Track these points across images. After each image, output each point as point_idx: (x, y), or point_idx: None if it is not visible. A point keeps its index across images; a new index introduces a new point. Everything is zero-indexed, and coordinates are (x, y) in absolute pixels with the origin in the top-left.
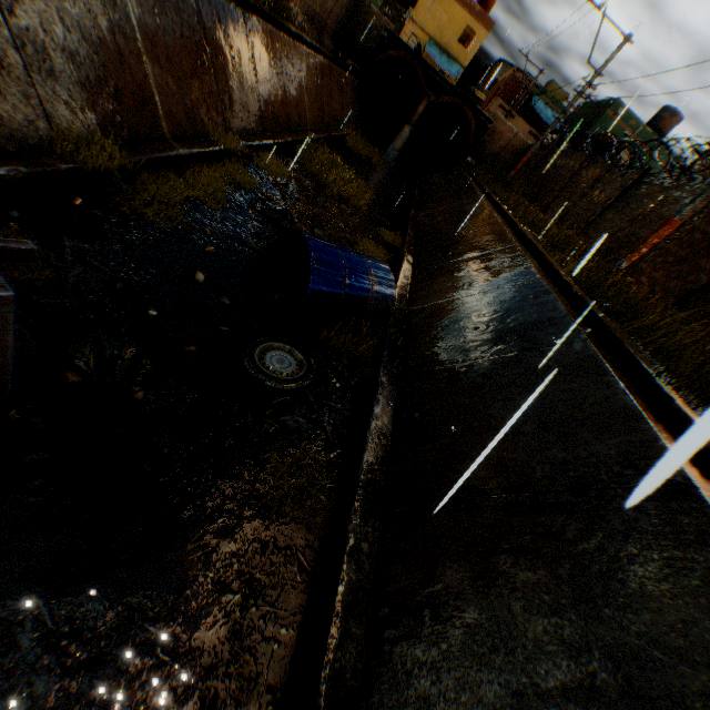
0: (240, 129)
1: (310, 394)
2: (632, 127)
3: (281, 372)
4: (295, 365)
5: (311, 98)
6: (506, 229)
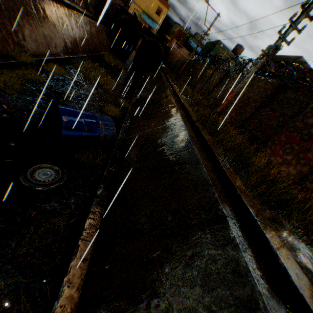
0: (33, 51)
1: (64, 189)
2: (226, 52)
3: (44, 180)
4: (55, 175)
5: (80, 36)
6: (172, 97)
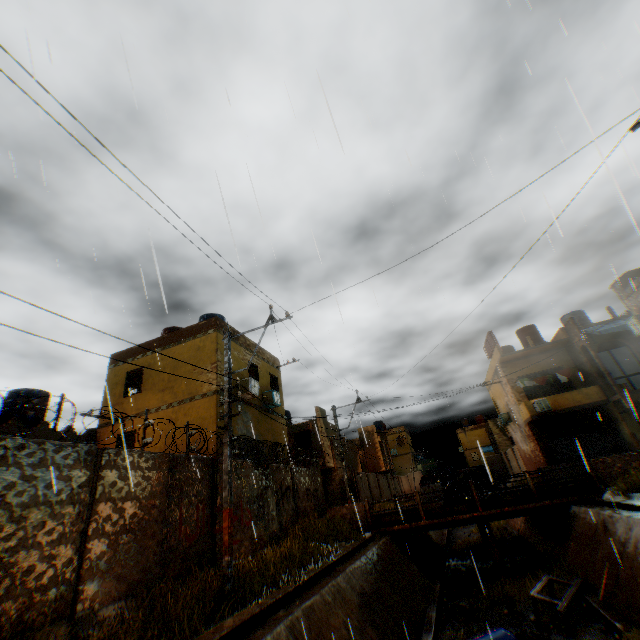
0: None
1: None
2: None
3: None
4: None
5: None
6: None
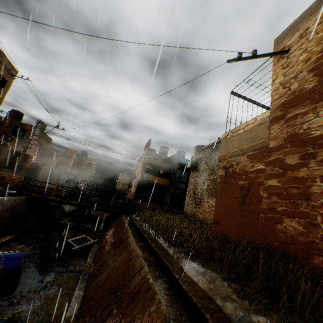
0: None
1: None
2: None
3: None
4: None
5: None
6: None
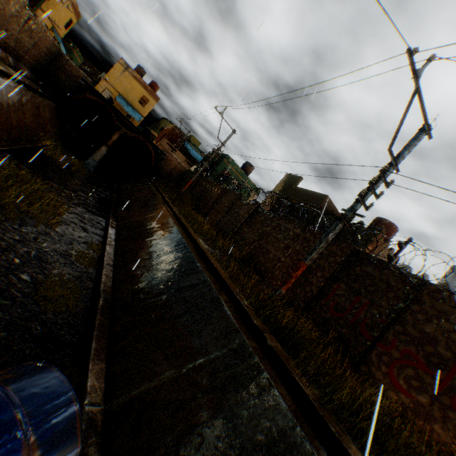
0: None
1: None
2: (236, 169)
3: None
4: None
5: None
6: (194, 254)
